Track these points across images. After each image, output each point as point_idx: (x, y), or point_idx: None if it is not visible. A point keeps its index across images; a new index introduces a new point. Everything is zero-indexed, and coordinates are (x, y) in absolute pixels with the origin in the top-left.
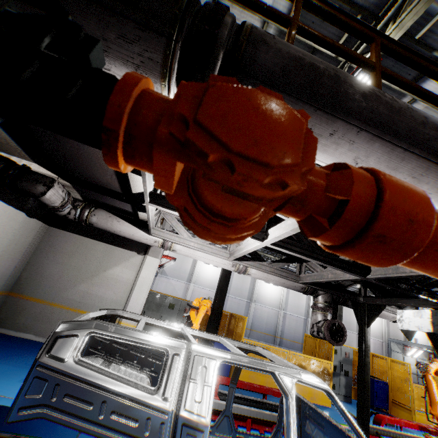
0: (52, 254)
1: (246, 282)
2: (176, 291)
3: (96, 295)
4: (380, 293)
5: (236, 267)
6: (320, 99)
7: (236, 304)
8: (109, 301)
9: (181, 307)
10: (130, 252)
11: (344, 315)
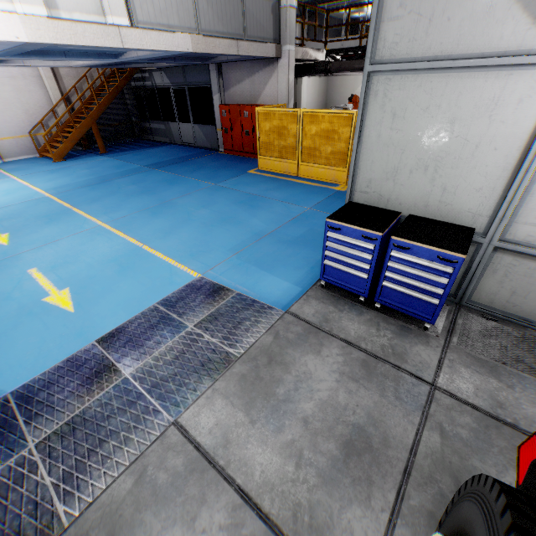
0: (333, 89)
1: None
2: None
3: None
4: None
5: None
6: (339, 71)
7: None
8: None
9: None
10: None
11: None
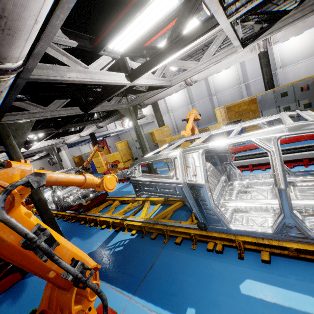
0: None
1: (201, 86)
2: (166, 121)
3: (66, 166)
4: (54, 139)
5: (39, 156)
6: None
7: (202, 105)
8: (68, 166)
9: (89, 155)
10: (61, 152)
11: None
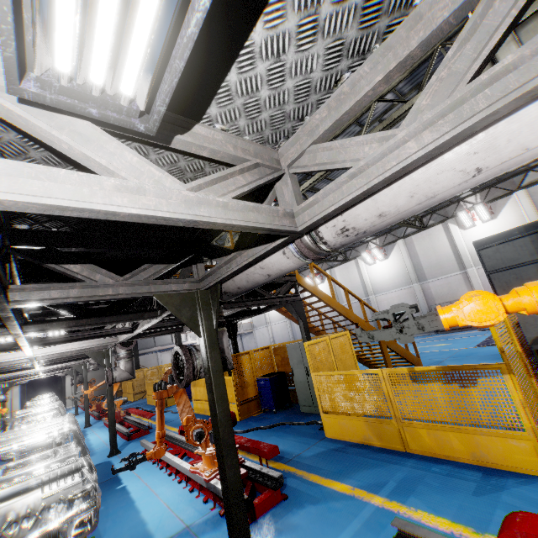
0: None
1: None
2: (265, 335)
3: None
4: None
5: None
6: None
7: None
8: None
9: None
10: None
11: (424, 258)
